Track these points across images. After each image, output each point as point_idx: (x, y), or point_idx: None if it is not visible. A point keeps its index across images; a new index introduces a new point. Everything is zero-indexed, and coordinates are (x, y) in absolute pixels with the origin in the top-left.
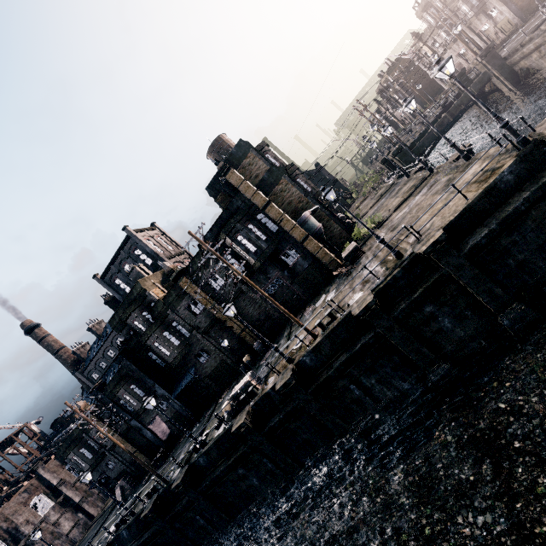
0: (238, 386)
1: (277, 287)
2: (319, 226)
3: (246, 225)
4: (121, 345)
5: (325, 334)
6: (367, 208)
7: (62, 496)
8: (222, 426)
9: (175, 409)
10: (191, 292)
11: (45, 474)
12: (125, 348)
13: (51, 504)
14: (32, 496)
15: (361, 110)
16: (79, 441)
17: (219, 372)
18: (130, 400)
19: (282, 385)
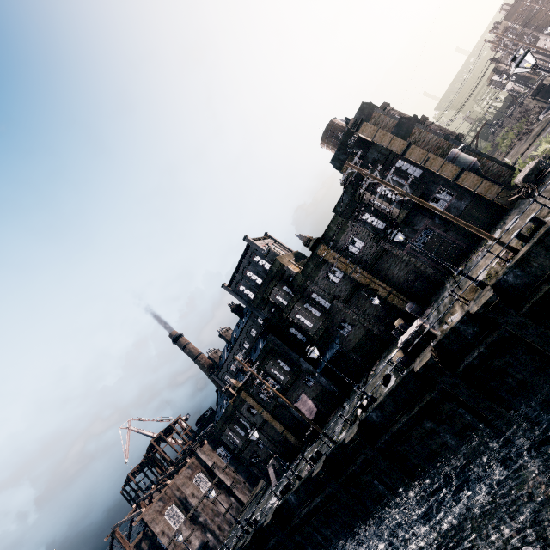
0: (405, 334)
1: (427, 240)
2: (474, 160)
3: (385, 175)
4: (264, 323)
5: (535, 240)
6: (519, 153)
7: (216, 478)
8: (391, 380)
9: (321, 384)
10: (329, 259)
11: (202, 456)
12: (269, 325)
13: (209, 484)
14: (194, 473)
15: (496, 40)
16: (233, 418)
17: (364, 345)
18: (278, 374)
19: (482, 305)
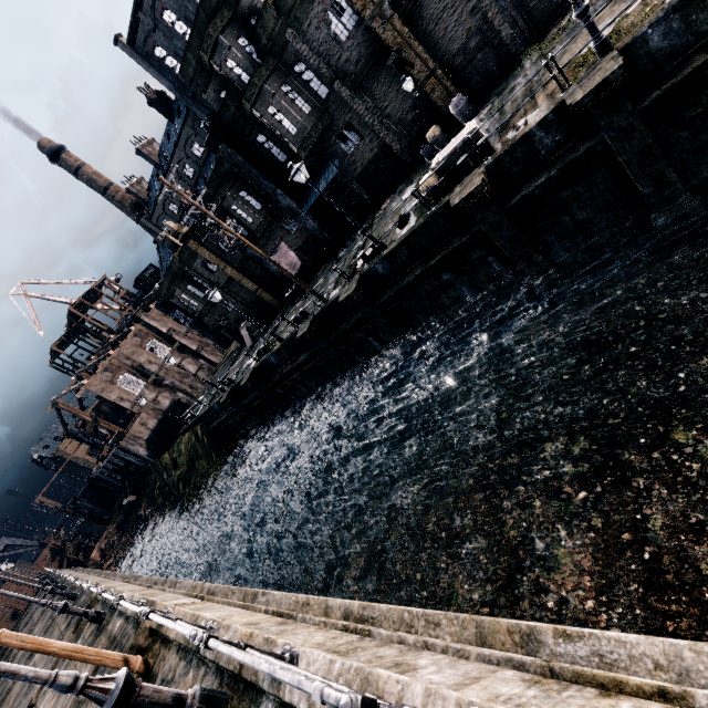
0: (447, 149)
1: None
2: None
3: None
4: (209, 123)
5: None
6: None
7: (177, 344)
8: (410, 221)
9: (308, 230)
10: None
11: (151, 322)
12: (219, 126)
13: (168, 350)
14: (145, 340)
15: None
16: (183, 277)
17: (375, 171)
18: (243, 215)
19: (594, 88)
